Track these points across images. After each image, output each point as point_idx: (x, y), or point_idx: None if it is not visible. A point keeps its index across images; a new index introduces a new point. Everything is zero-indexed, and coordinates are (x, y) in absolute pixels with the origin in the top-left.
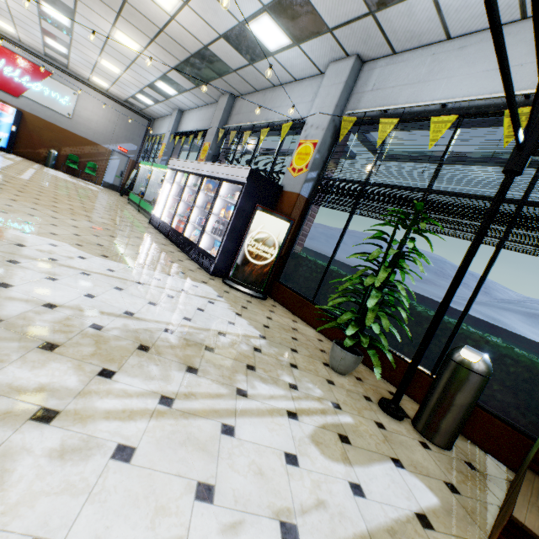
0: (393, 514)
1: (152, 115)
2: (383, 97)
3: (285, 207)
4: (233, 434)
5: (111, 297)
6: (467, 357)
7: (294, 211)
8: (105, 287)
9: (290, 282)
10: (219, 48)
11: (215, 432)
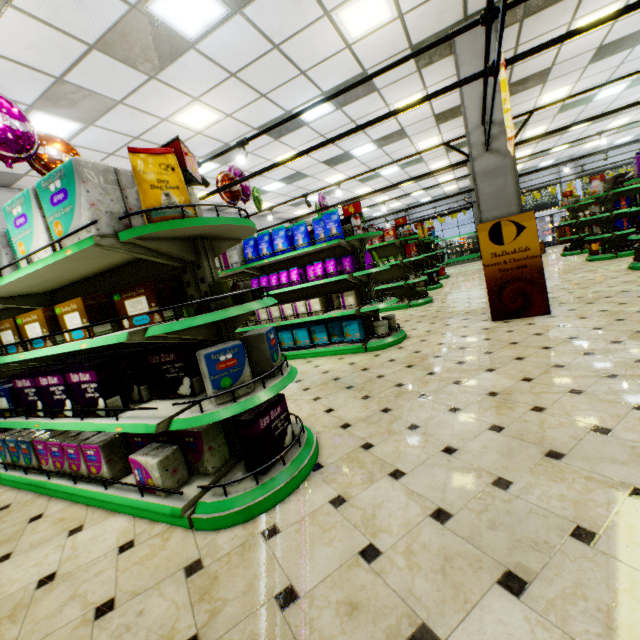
0: None
1: None
2: (589, 167)
3: None
4: None
5: None
6: None
7: None
8: None
9: None
10: None
11: None
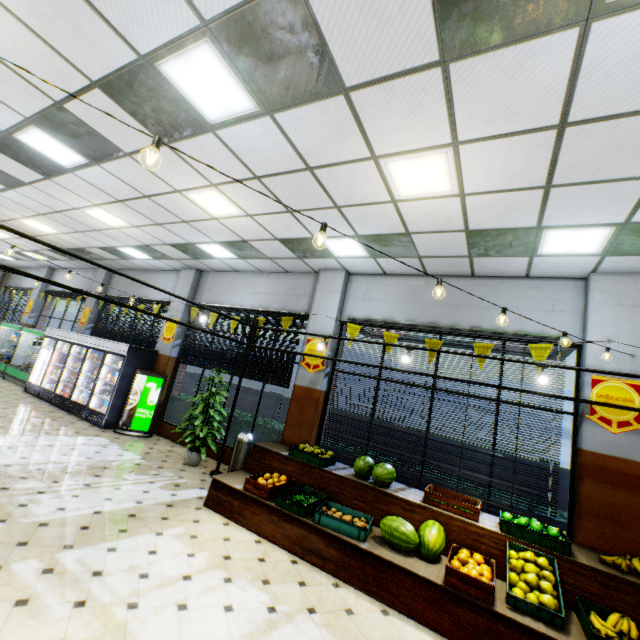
0: (187, 497)
1: (9, 265)
2: (214, 295)
3: (161, 366)
4: (120, 489)
5: (37, 456)
6: (240, 437)
7: (168, 368)
8: (29, 452)
9: (172, 419)
10: (95, 250)
11: (112, 489)
